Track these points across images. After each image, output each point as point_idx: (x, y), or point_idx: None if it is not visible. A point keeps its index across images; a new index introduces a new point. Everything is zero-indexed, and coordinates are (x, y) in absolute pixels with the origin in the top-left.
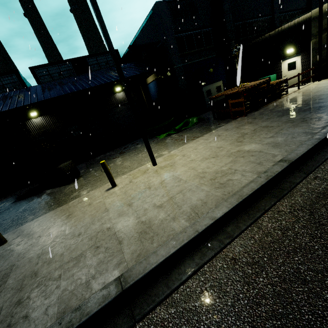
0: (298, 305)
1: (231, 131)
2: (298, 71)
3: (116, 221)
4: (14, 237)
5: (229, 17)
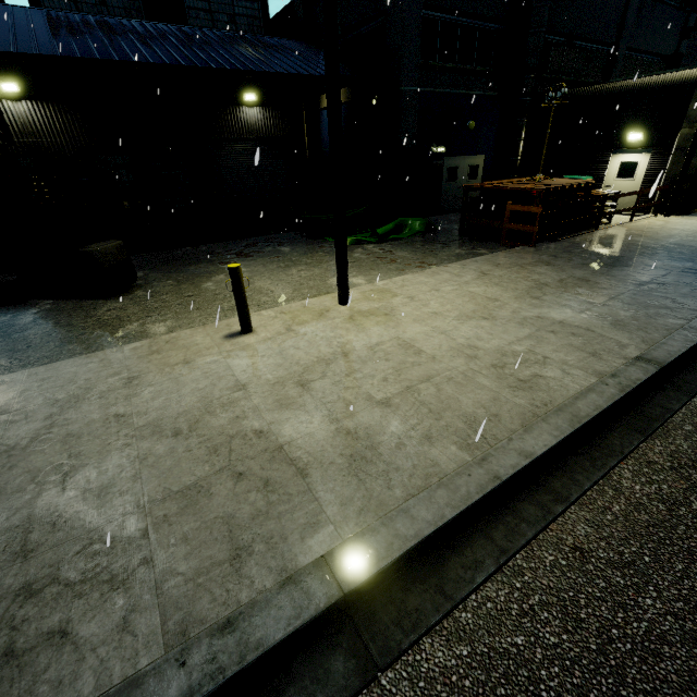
0: None
1: (511, 272)
2: (634, 184)
3: (276, 417)
4: None
5: (542, 14)
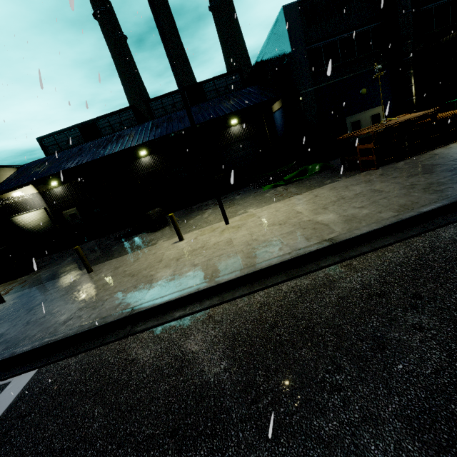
0: (216, 350)
1: (333, 192)
2: None
3: (160, 270)
4: (98, 269)
5: (404, 2)
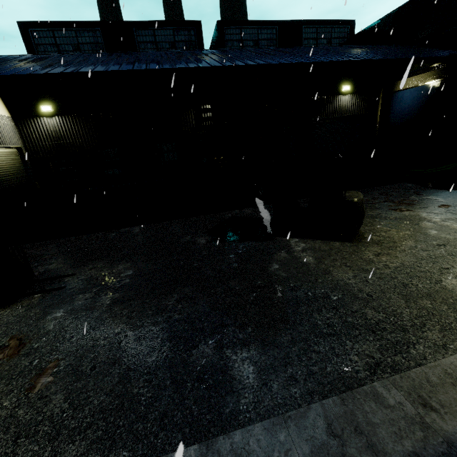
0: None
1: None
2: None
3: None
4: None
5: None
